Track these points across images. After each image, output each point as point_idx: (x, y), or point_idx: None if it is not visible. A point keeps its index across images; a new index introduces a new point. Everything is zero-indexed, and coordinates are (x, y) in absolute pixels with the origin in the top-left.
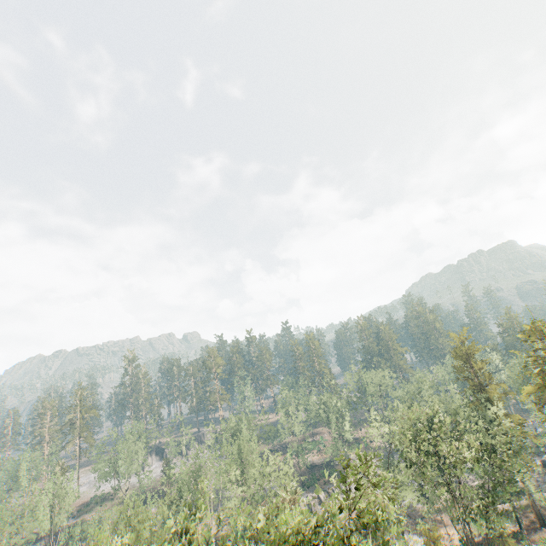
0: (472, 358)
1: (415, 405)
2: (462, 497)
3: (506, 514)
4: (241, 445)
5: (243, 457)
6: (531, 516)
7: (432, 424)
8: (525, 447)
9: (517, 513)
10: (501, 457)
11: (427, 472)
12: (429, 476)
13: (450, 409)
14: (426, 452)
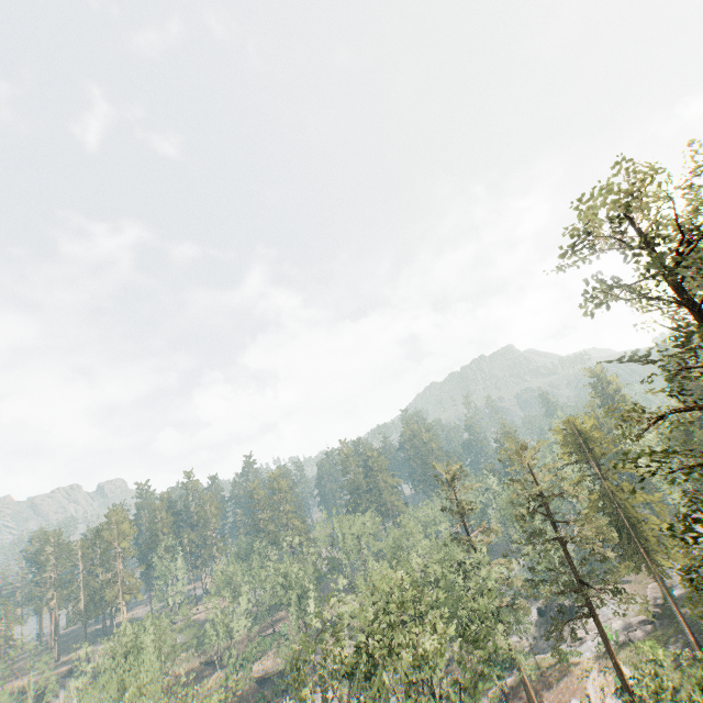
0: (453, 491)
1: (385, 567)
2: (438, 701)
3: (500, 700)
4: (126, 680)
5: (128, 702)
6: (525, 695)
7: (405, 592)
8: (501, 615)
9: (506, 702)
10: (475, 635)
11: (385, 679)
12: (386, 686)
13: (437, 560)
14: (387, 645)
